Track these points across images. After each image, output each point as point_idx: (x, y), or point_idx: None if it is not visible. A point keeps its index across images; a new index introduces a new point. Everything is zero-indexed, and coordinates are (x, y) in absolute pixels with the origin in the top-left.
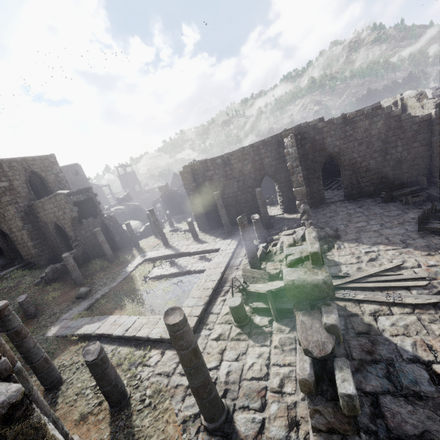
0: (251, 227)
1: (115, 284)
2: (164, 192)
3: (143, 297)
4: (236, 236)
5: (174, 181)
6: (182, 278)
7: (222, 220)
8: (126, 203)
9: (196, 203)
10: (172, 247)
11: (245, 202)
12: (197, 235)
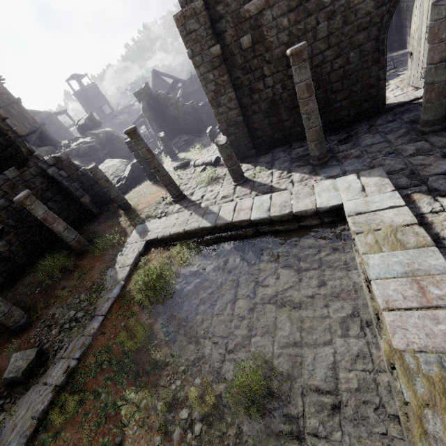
0: (365, 135)
1: (95, 327)
2: (147, 102)
3: (176, 395)
4: (345, 162)
5: (157, 84)
6: (267, 309)
7: (307, 128)
8: (91, 131)
9: (225, 100)
10: (195, 204)
11: (339, 78)
12: (241, 172)
